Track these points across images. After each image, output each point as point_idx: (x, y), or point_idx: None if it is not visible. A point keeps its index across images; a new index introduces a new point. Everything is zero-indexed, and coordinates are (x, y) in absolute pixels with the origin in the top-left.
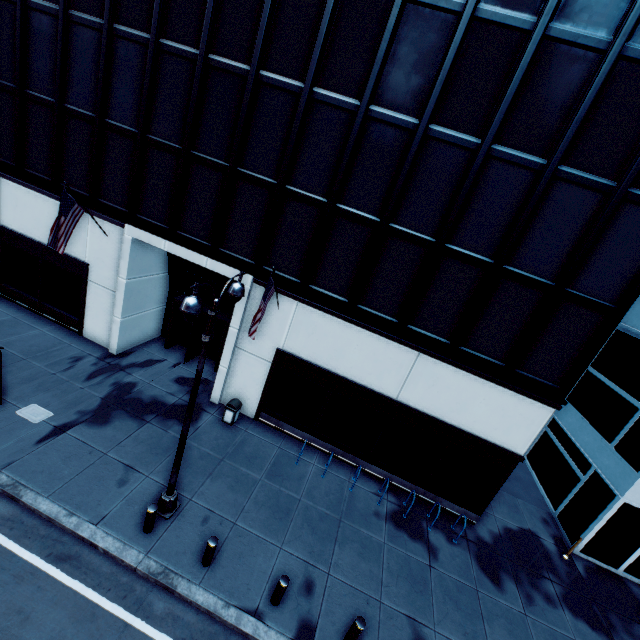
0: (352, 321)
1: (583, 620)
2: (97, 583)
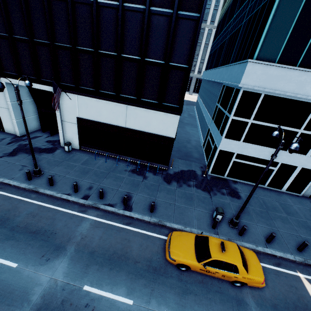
0: (99, 98)
1: (200, 189)
2: (11, 192)
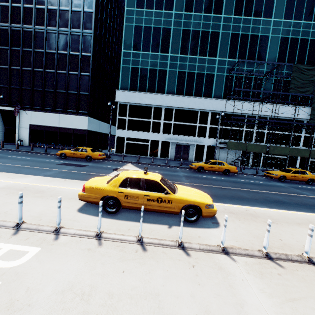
0: (43, 111)
1: None
2: None
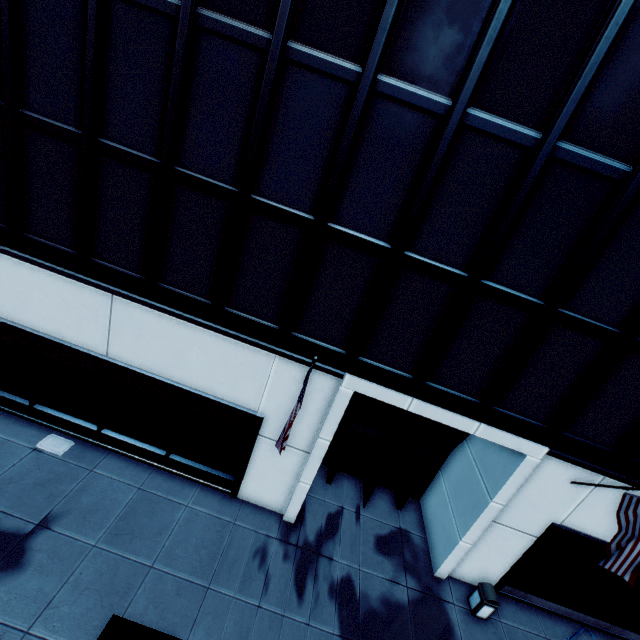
0: None
1: None
2: None
